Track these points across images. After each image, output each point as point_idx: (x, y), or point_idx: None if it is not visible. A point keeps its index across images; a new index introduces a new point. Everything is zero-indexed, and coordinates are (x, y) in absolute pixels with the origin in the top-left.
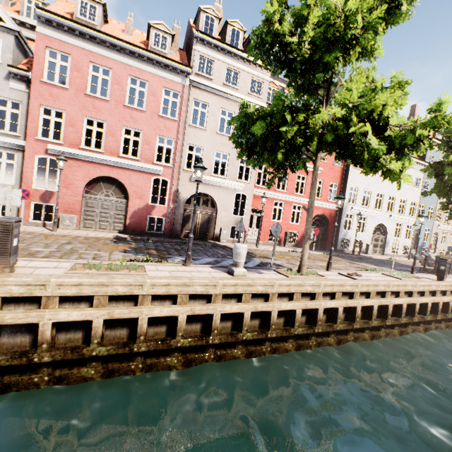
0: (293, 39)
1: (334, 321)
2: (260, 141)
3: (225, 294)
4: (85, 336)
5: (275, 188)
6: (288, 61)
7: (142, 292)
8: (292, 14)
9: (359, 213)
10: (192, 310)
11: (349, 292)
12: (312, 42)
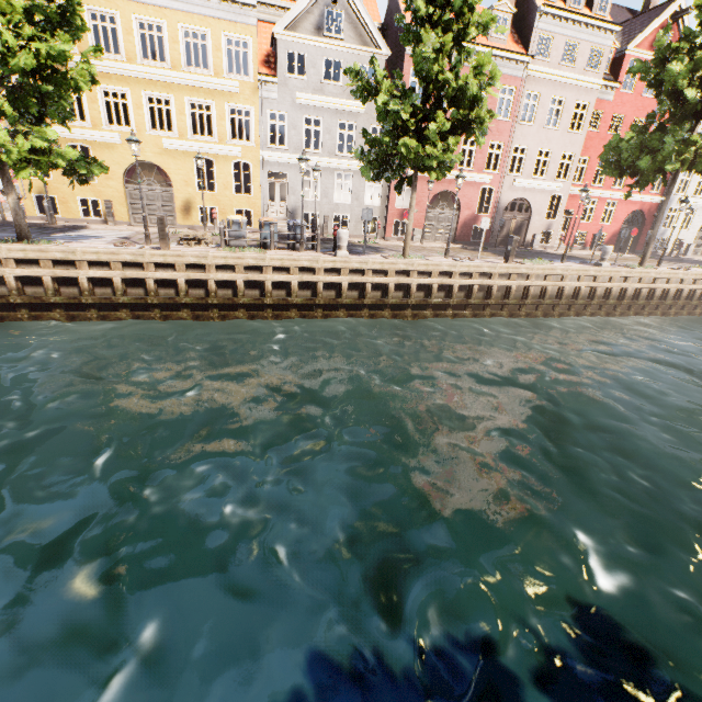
0: (689, 90)
1: (663, 299)
2: (644, 172)
3: (601, 278)
4: (536, 296)
5: (591, 183)
6: (674, 92)
7: (566, 274)
8: (685, 39)
9: (689, 207)
10: (588, 285)
11: (678, 280)
12: (701, 80)
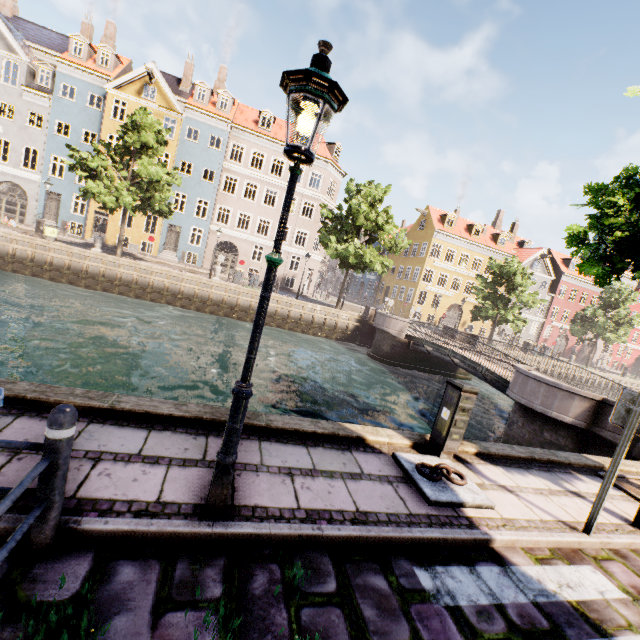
0: None
1: None
2: None
3: None
4: None
5: None
6: None
7: None
8: None
9: None
10: None
11: None
12: None
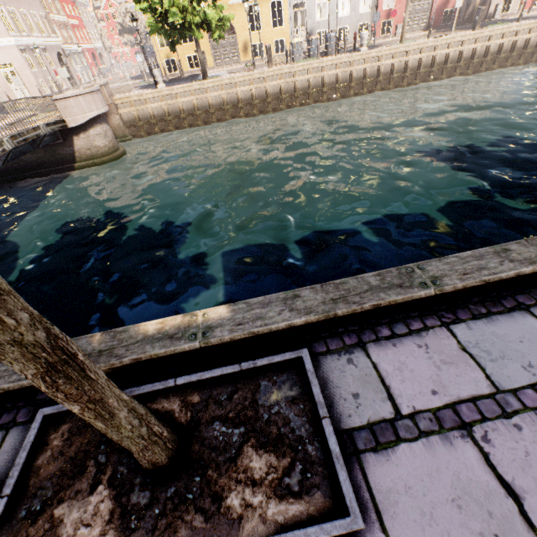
0: None
1: None
2: None
3: None
4: (494, 54)
5: None
6: None
7: (520, 29)
8: None
9: None
10: (536, 35)
11: None
12: None
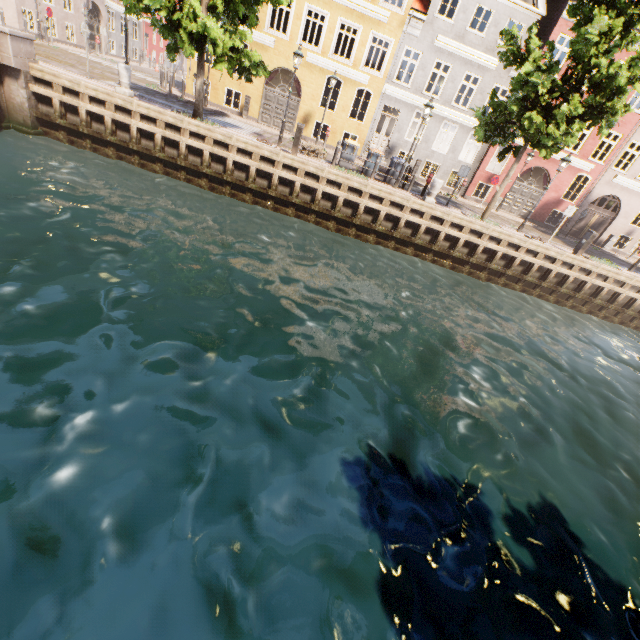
0: None
1: None
2: None
3: None
4: (589, 293)
5: None
6: None
7: (629, 282)
8: None
9: None
10: None
11: None
12: None
